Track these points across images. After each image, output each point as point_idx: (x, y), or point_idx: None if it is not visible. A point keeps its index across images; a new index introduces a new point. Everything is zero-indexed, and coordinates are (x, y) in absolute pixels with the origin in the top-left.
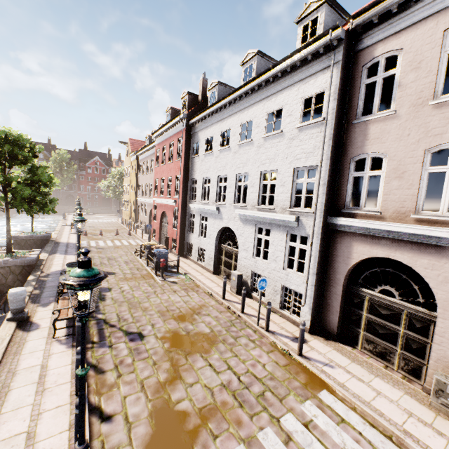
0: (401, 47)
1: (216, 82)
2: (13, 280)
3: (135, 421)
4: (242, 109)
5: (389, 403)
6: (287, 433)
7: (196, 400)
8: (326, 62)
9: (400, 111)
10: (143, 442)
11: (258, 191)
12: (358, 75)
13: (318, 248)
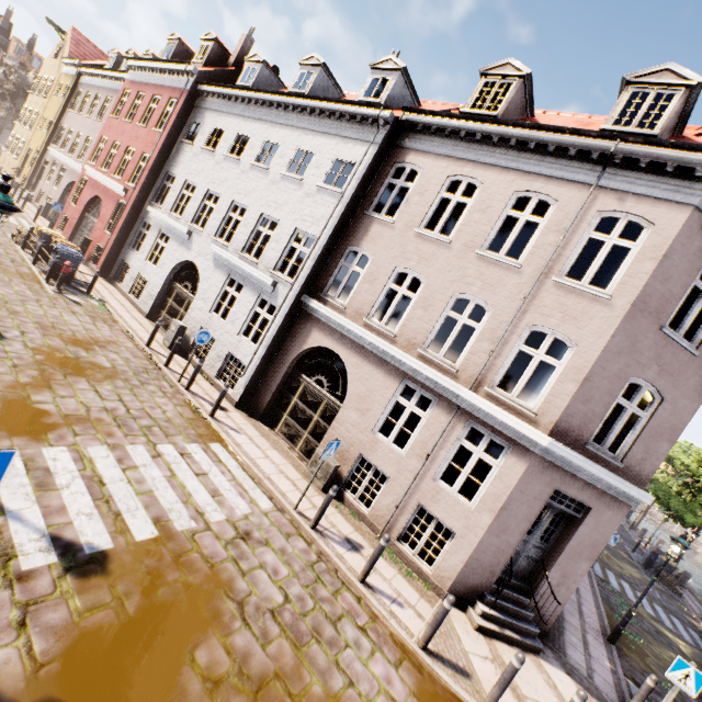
0: (423, 168)
1: (262, 58)
2: None
3: None
4: (275, 122)
5: (271, 463)
6: (159, 453)
7: (64, 408)
8: (369, 135)
9: (397, 224)
10: None
11: (250, 234)
12: (388, 169)
13: (280, 322)
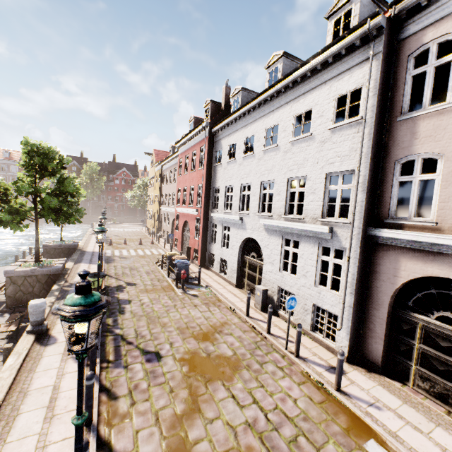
0: None
1: (239, 88)
2: (39, 289)
3: None
4: (267, 113)
5: None
6: None
7: (216, 442)
8: (363, 54)
9: None
10: None
11: (285, 199)
12: (402, 66)
13: (356, 264)
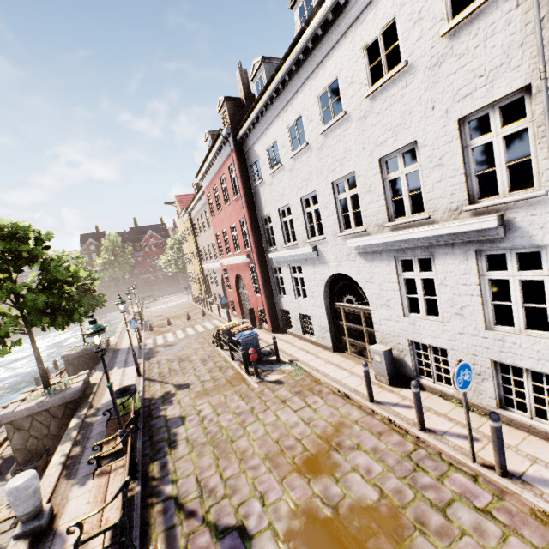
0: None
1: (259, 60)
2: (58, 427)
3: None
4: (312, 70)
5: None
6: None
7: None
8: None
9: None
10: None
11: (383, 195)
12: None
13: None
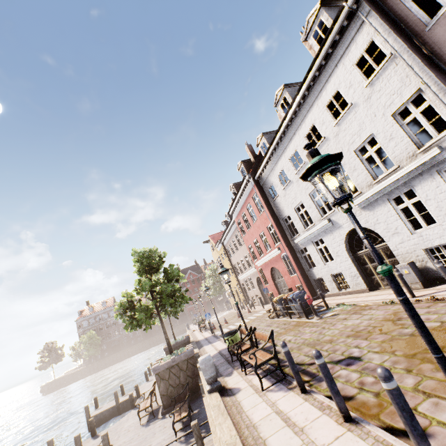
0: None
1: (260, 135)
2: (184, 378)
3: None
4: (297, 127)
5: None
6: None
7: None
8: (356, 25)
9: None
10: None
11: (364, 168)
12: (396, 4)
13: None
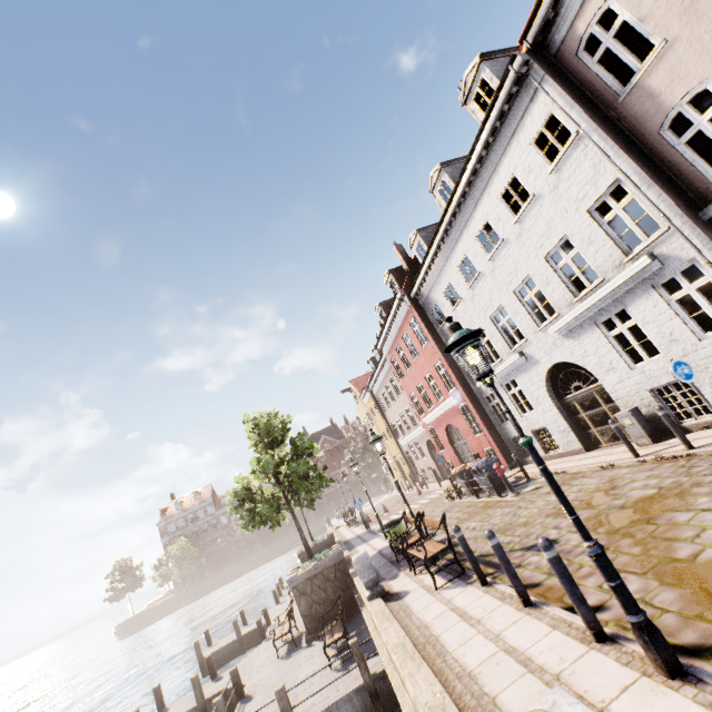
0: None
1: (414, 233)
2: (333, 591)
3: (644, 595)
4: (465, 223)
5: None
6: None
7: None
8: (528, 92)
9: (671, 35)
10: (685, 603)
11: (560, 281)
12: (578, 66)
13: None
